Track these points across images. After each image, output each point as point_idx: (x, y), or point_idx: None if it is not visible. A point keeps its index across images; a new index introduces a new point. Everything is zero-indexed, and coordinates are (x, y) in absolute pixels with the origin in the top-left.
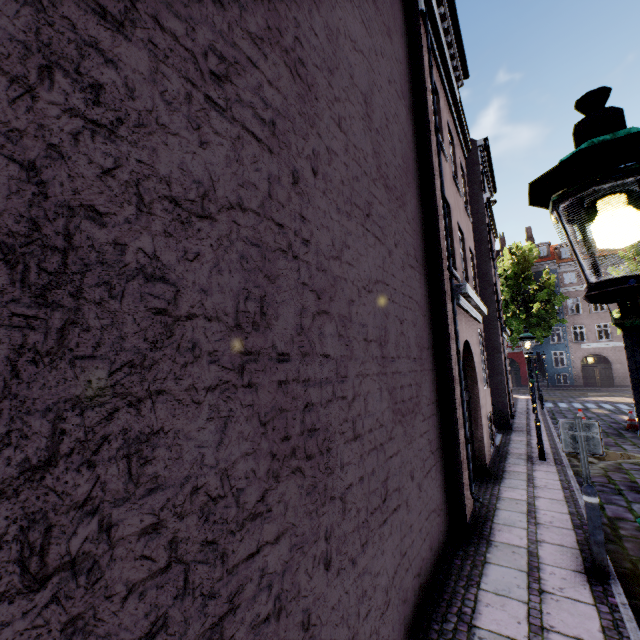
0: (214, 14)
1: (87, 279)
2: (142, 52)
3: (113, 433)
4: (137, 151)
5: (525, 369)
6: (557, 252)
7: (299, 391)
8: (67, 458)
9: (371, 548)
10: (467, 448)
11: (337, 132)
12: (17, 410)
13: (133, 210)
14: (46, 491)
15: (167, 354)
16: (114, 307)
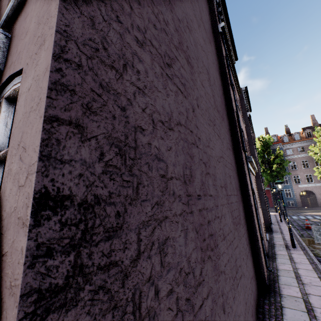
0: (165, 38)
1: (142, 161)
2: (148, 56)
3: (155, 240)
4: (150, 100)
5: (271, 198)
6: (281, 139)
7: (205, 214)
8: (143, 254)
9: (236, 300)
10: (262, 242)
11: (202, 87)
12: (127, 229)
13: (151, 127)
14: (138, 272)
15: (166, 197)
16: (150, 175)
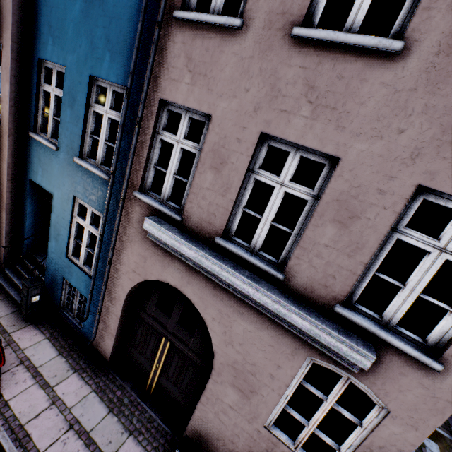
0: None
1: None
2: None
3: None
4: None
5: None
6: None
7: None
8: None
9: None
10: None
11: None
12: None
13: None
14: None
15: None
16: None
